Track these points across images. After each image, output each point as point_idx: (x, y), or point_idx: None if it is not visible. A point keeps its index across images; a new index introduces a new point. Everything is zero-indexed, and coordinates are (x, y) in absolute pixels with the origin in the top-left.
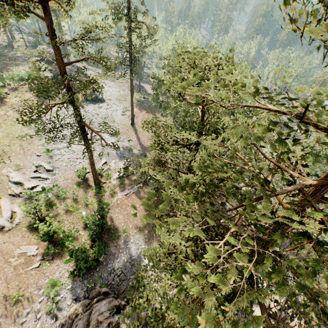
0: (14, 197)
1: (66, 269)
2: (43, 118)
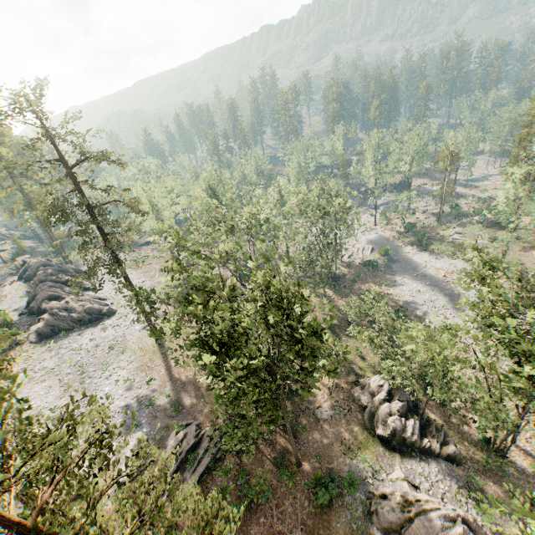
0: None
1: None
2: None
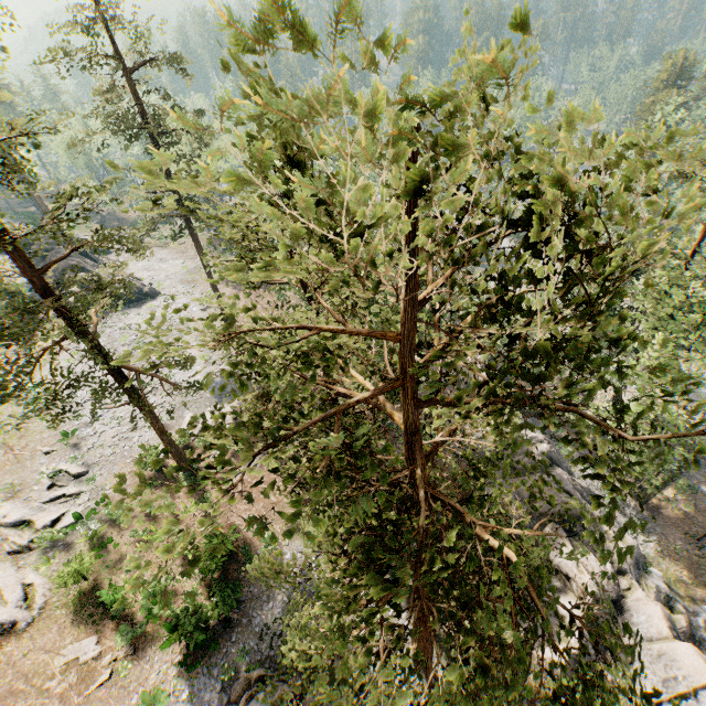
0: (19, 555)
1: (170, 660)
2: (39, 372)
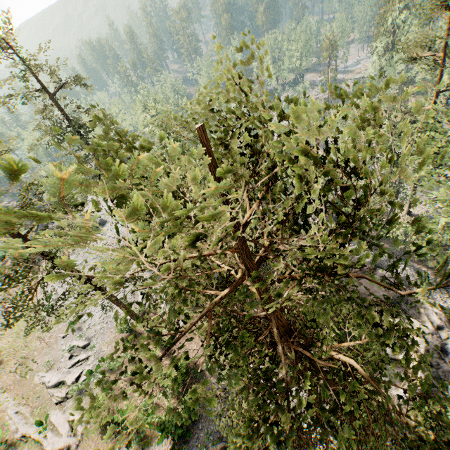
0: (62, 404)
1: (165, 449)
2: (48, 288)
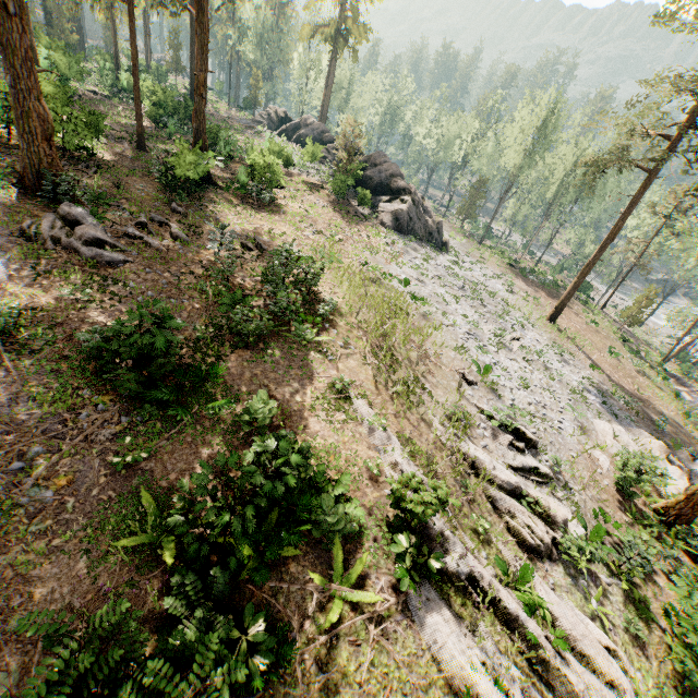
0: (535, 558)
1: None
2: (387, 266)
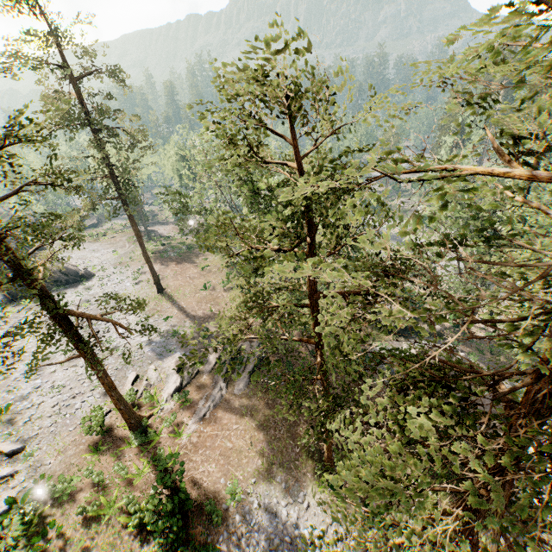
0: None
1: None
2: None
